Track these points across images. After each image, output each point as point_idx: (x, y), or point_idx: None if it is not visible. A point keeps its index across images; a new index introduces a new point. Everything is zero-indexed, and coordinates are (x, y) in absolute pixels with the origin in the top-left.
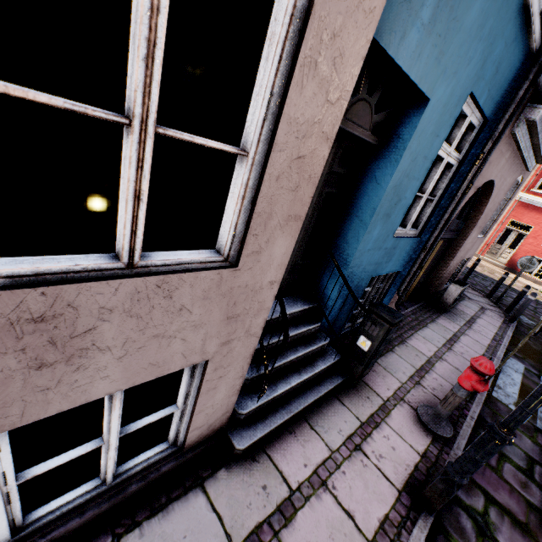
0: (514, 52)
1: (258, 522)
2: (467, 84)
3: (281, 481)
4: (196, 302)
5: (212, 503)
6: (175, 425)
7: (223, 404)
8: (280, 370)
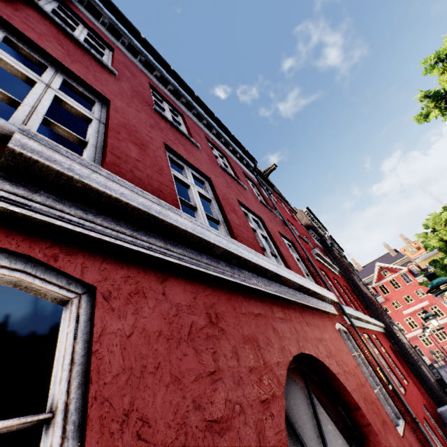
0: None
1: None
2: None
3: None
4: None
5: None
6: None
7: None
8: None
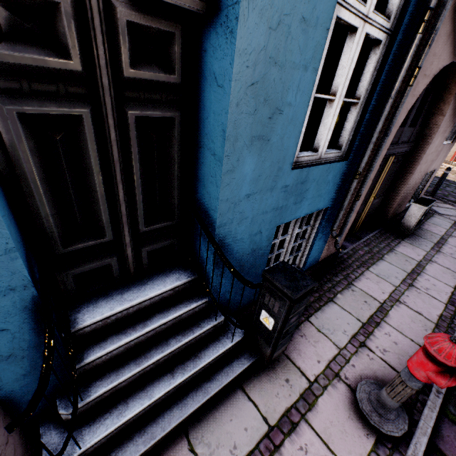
0: None
1: None
2: None
3: None
4: None
5: None
6: None
7: None
8: (141, 377)
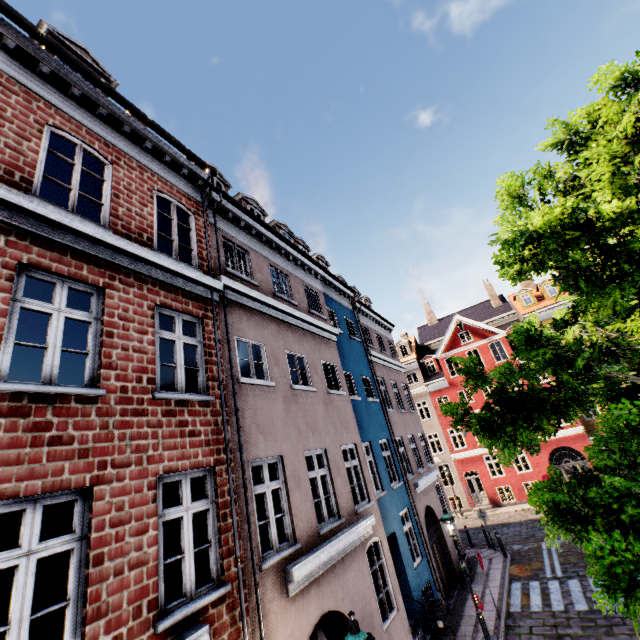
0: (399, 492)
1: None
2: (397, 514)
3: None
4: (398, 623)
5: None
6: None
7: None
8: None
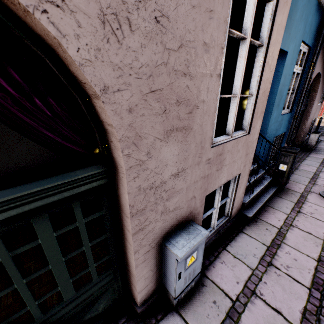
0: (316, 15)
1: (272, 239)
2: (300, 38)
3: (272, 226)
4: (241, 148)
5: (250, 236)
6: (228, 206)
7: (241, 197)
8: (250, 186)
